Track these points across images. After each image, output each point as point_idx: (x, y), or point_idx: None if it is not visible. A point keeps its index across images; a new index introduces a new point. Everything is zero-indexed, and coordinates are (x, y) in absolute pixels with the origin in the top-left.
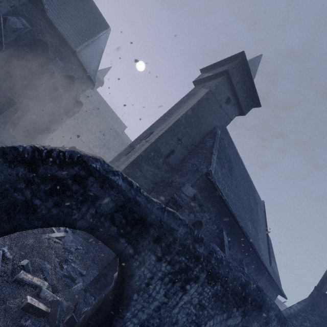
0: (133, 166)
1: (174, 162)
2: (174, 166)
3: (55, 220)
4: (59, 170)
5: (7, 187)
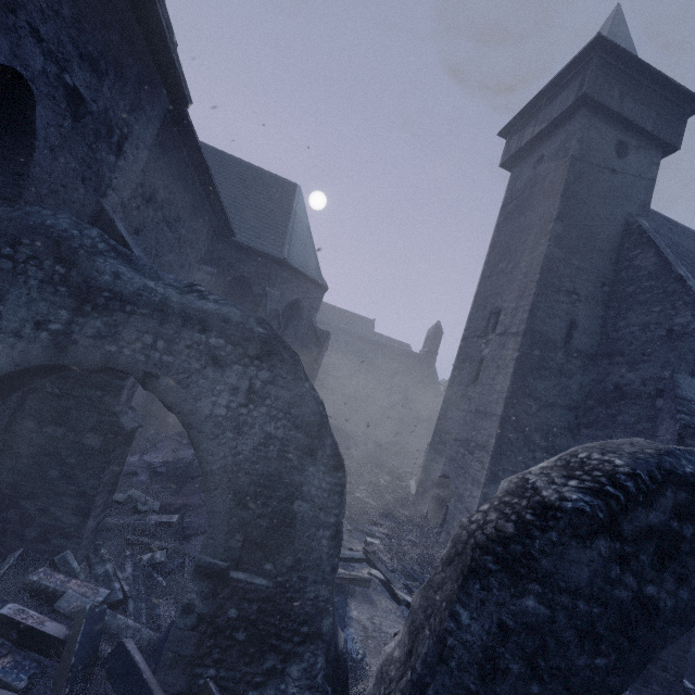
0: (515, 398)
1: (588, 343)
2: (593, 351)
3: (694, 611)
4: (648, 513)
5: (599, 585)
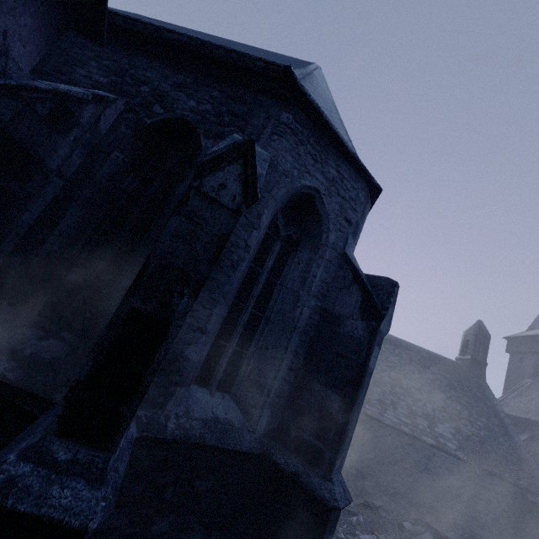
0: None
1: None
2: None
3: None
4: None
5: None
